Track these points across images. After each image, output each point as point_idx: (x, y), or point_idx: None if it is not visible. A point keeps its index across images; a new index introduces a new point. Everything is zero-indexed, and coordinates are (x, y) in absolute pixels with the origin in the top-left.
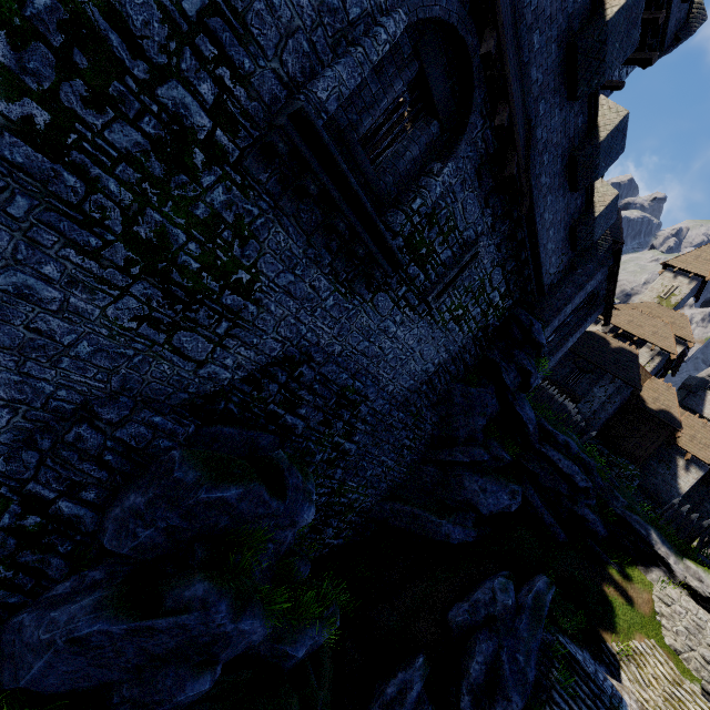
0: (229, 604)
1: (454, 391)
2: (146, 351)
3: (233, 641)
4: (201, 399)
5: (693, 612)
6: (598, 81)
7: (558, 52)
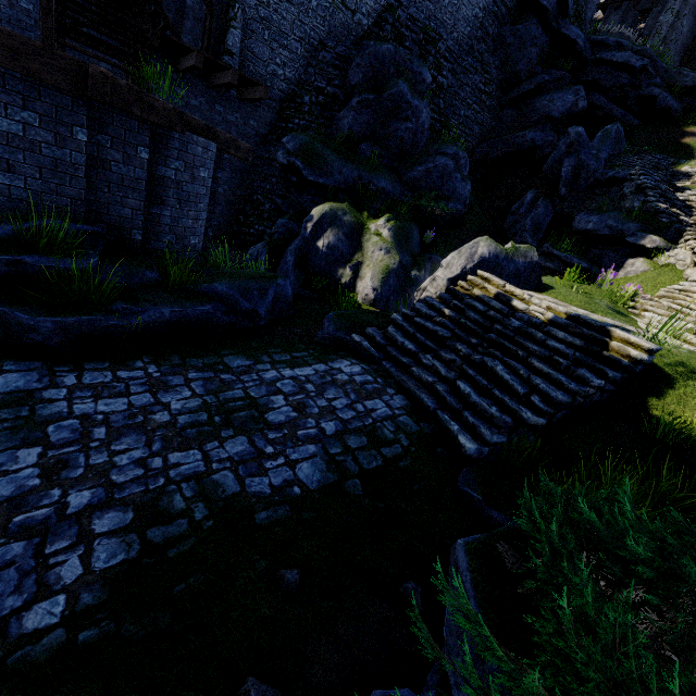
0: (407, 88)
1: (504, 33)
2: (333, 4)
3: (415, 114)
4: (359, 40)
5: None
6: None
7: None
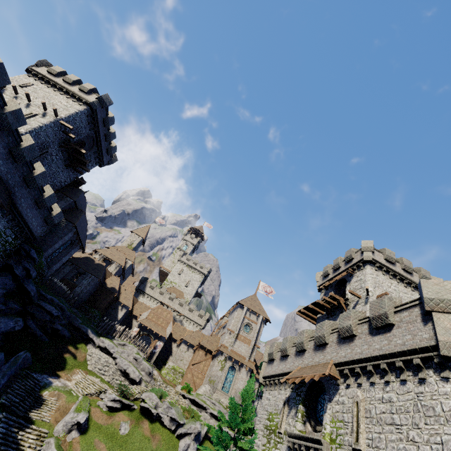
0: None
1: None
2: None
3: None
4: None
5: (99, 354)
6: (36, 186)
7: (20, 178)
